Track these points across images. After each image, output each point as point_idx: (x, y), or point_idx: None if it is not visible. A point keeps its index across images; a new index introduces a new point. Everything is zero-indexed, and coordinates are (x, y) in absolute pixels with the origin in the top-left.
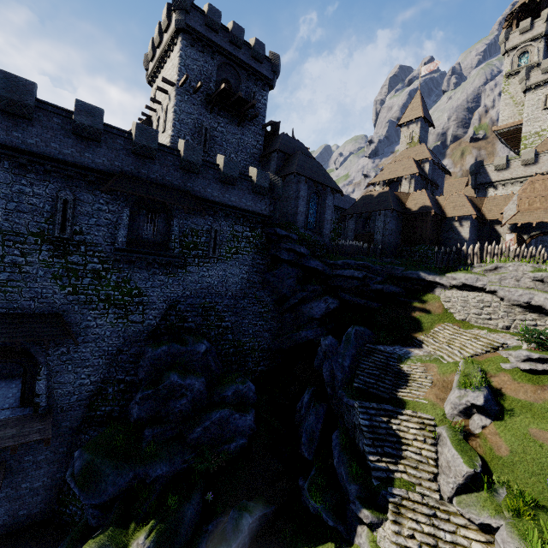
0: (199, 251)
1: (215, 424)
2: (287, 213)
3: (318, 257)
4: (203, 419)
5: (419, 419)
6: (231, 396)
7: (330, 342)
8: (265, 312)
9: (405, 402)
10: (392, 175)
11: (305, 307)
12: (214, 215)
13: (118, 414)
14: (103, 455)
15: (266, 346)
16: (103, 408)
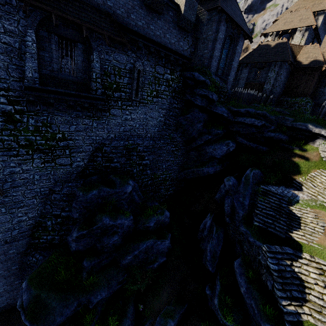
0: (121, 93)
1: (142, 252)
2: (202, 57)
3: (221, 103)
4: (132, 248)
5: (317, 264)
6: (153, 226)
7: (233, 182)
8: (175, 151)
9: (301, 245)
10: (287, 25)
11: (208, 148)
12: (137, 51)
13: (59, 242)
14: (48, 289)
15: (174, 176)
16: (44, 237)
